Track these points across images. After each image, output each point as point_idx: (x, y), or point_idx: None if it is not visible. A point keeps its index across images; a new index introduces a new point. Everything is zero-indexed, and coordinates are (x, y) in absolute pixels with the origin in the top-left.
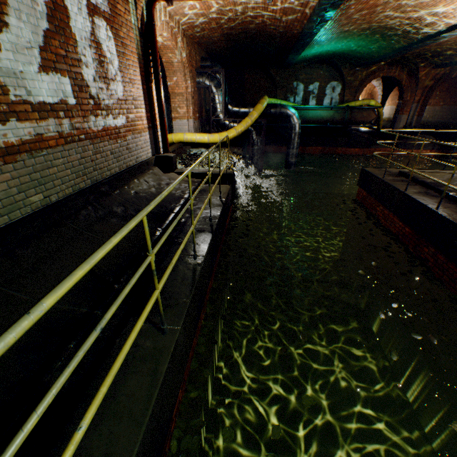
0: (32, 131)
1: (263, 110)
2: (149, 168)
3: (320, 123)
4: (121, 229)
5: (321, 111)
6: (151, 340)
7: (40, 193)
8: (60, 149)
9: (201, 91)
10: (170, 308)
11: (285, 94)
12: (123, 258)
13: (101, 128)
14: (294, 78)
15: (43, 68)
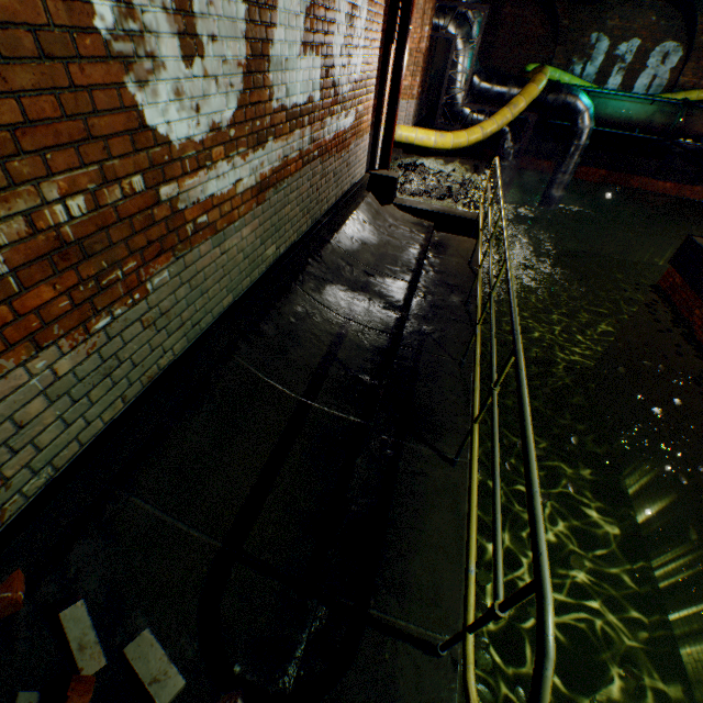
0: (281, 154)
1: (536, 96)
2: (361, 194)
3: (621, 128)
4: (522, 377)
5: (632, 105)
6: (439, 470)
7: (274, 243)
8: (296, 177)
9: (432, 41)
10: (449, 433)
11: (568, 56)
12: (372, 350)
13: (332, 136)
14: (596, 24)
15: (303, 47)
